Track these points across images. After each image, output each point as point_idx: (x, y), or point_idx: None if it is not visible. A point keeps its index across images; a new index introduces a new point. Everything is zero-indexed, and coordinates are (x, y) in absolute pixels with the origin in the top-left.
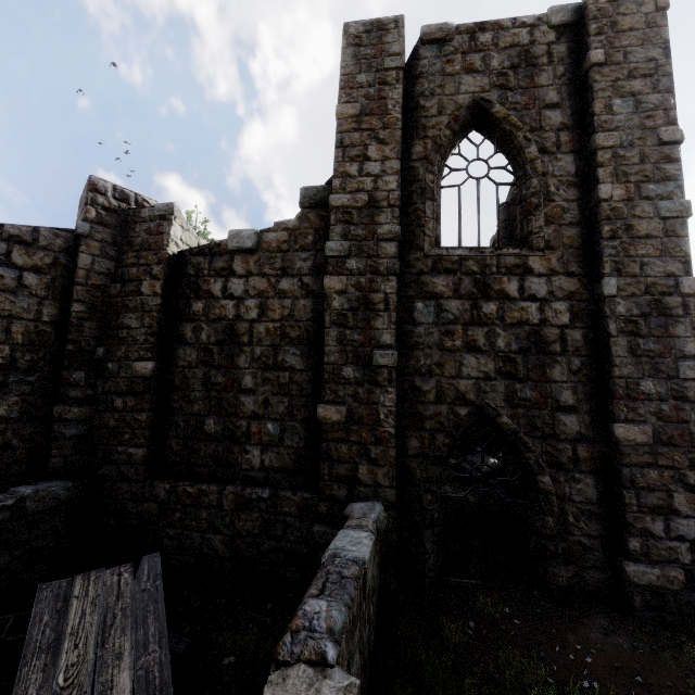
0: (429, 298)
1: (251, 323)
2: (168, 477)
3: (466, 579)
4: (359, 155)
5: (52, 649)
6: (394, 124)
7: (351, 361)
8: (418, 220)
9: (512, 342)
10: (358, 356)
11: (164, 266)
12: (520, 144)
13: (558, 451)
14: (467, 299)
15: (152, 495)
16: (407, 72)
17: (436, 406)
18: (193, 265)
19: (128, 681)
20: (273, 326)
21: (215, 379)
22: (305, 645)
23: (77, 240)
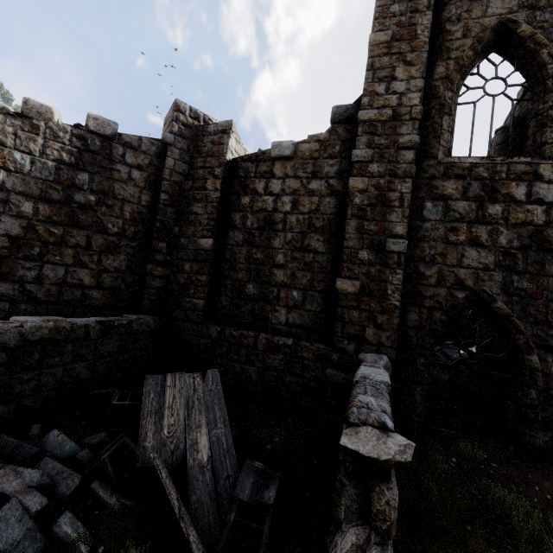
0: (438, 199)
1: (285, 214)
2: (218, 323)
3: (446, 429)
4: (387, 76)
5: (158, 414)
6: (422, 47)
7: (366, 246)
8: (434, 133)
9: (513, 240)
10: (373, 243)
11: (223, 169)
12: (543, 61)
13: (549, 335)
14: (474, 200)
15: (207, 334)
16: (436, 0)
17: (435, 289)
18: (243, 169)
19: (206, 442)
20: (302, 217)
21: (255, 255)
22: (369, 416)
23: (164, 148)
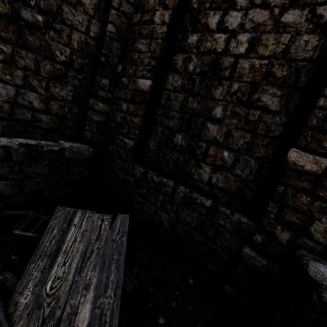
0: None
1: (237, 57)
2: (143, 164)
3: None
4: None
5: (51, 257)
6: None
7: None
8: None
9: None
10: None
11: None
12: None
13: None
14: None
15: (132, 172)
16: None
17: None
18: None
19: (88, 314)
20: (259, 62)
21: (191, 104)
22: None
23: None
